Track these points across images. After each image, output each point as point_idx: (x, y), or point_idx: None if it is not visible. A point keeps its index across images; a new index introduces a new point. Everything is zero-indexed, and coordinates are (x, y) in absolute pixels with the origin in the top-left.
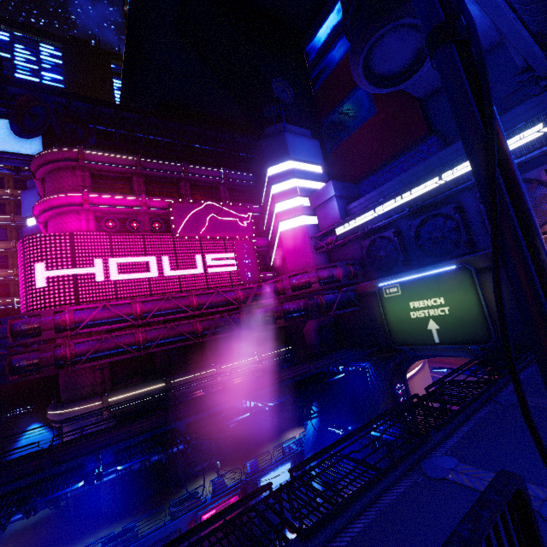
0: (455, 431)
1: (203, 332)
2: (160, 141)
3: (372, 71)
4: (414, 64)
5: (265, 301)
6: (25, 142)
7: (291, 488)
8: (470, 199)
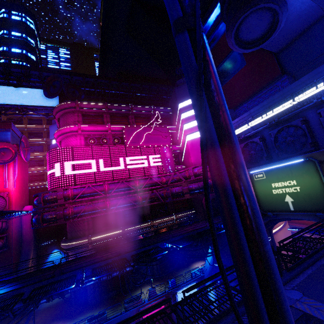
0: (302, 272)
1: (142, 201)
2: (118, 93)
3: (240, 39)
4: (269, 31)
5: (178, 183)
6: (50, 100)
7: (184, 303)
8: (313, 114)
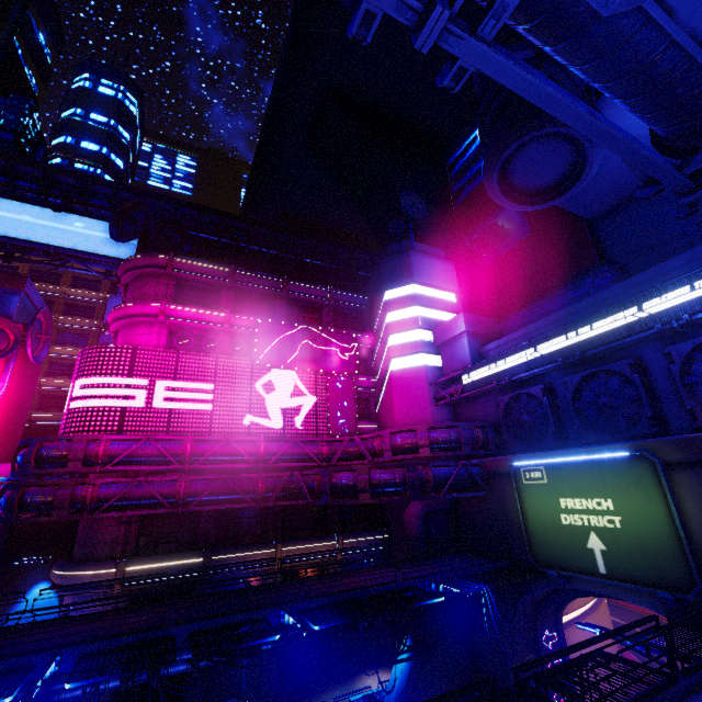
0: None
1: (266, 493)
2: (266, 253)
3: (511, 185)
4: (568, 178)
5: (356, 462)
6: (122, 246)
7: None
8: (656, 355)
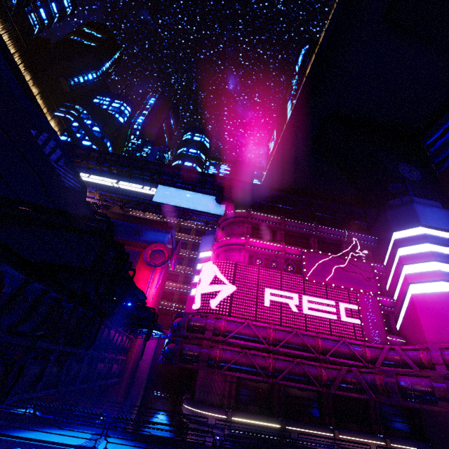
0: None
1: (327, 381)
2: (292, 210)
3: None
4: None
5: (399, 369)
6: (217, 207)
7: None
8: None
